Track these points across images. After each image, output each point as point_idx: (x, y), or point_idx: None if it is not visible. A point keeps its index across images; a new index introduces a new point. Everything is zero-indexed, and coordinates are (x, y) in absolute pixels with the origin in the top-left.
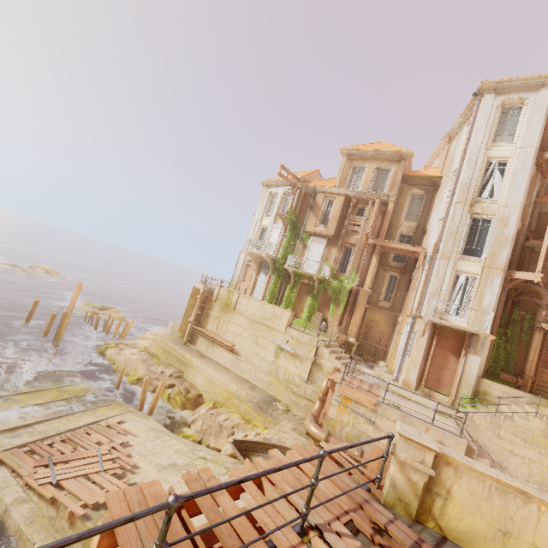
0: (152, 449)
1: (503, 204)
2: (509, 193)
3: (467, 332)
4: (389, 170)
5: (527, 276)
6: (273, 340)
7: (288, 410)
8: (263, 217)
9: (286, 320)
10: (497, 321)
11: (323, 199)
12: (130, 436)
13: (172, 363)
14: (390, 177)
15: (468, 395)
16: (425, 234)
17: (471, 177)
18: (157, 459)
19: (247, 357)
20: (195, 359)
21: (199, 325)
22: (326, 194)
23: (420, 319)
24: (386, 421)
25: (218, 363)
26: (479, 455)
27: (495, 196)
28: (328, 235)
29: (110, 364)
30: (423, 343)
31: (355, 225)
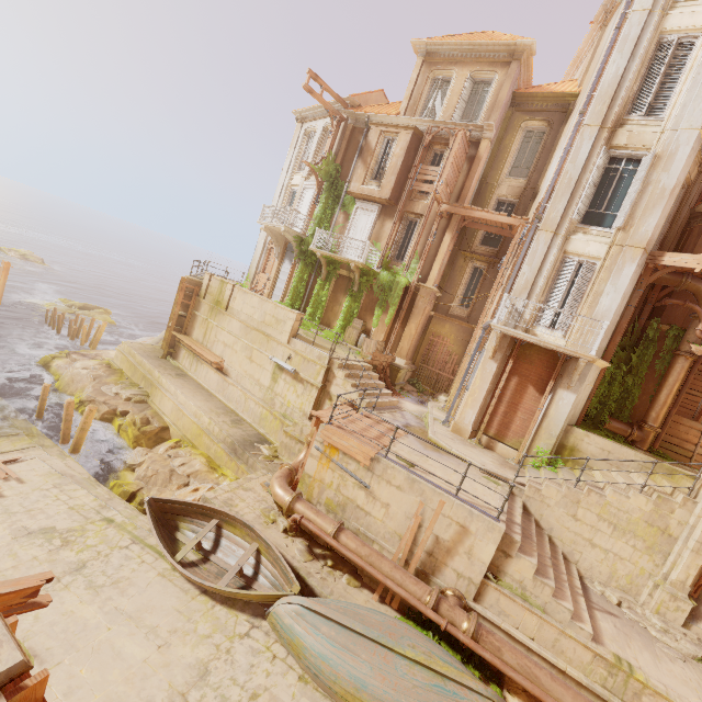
0: (33, 504)
1: (671, 124)
2: (685, 101)
3: (563, 354)
4: (490, 83)
5: (683, 260)
6: (271, 355)
7: (274, 456)
8: (294, 173)
9: (290, 326)
10: (616, 338)
11: (378, 137)
12: (13, 482)
13: (138, 383)
14: (489, 95)
15: (547, 450)
16: (535, 198)
17: (621, 74)
18: (29, 519)
19: (237, 379)
20: (165, 378)
21: (182, 332)
22: (384, 128)
23: (493, 332)
24: (386, 486)
25: (202, 386)
26: (523, 550)
27: (659, 111)
28: (381, 199)
29: (53, 380)
30: (491, 369)
31: (427, 183)
